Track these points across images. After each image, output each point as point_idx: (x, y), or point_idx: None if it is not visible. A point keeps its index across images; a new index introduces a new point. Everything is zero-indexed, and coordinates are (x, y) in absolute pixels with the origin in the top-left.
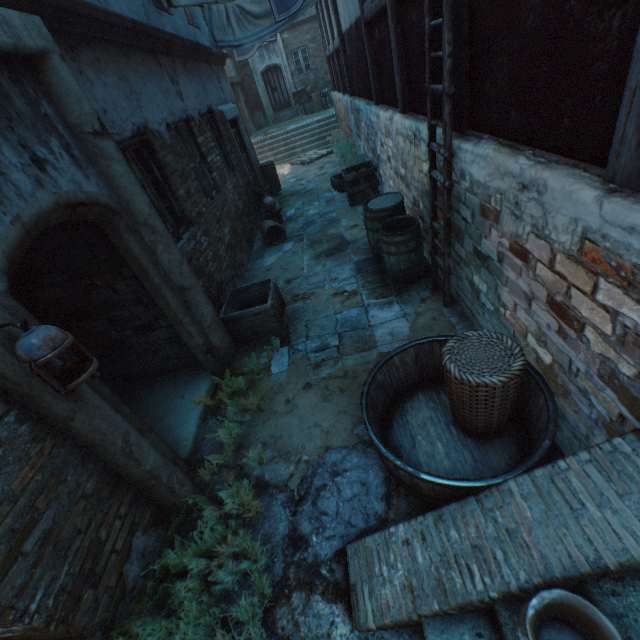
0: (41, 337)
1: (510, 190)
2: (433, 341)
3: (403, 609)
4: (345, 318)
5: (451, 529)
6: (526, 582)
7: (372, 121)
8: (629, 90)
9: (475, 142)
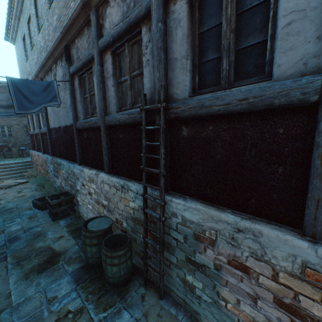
0: None
1: (225, 230)
2: None
3: None
4: None
5: None
6: None
7: (75, 171)
8: (314, 199)
9: (183, 199)
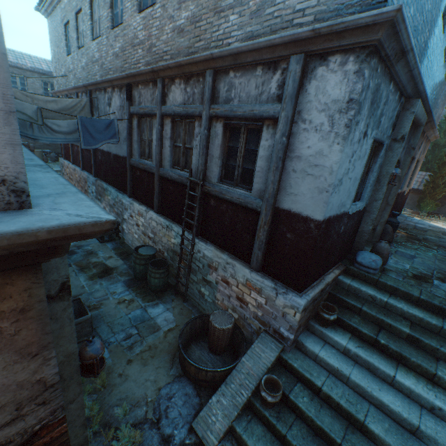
0: (100, 343)
1: (222, 262)
2: (197, 318)
3: (226, 424)
4: (135, 316)
5: (231, 384)
6: (256, 384)
7: (124, 202)
8: (254, 252)
9: (205, 243)
